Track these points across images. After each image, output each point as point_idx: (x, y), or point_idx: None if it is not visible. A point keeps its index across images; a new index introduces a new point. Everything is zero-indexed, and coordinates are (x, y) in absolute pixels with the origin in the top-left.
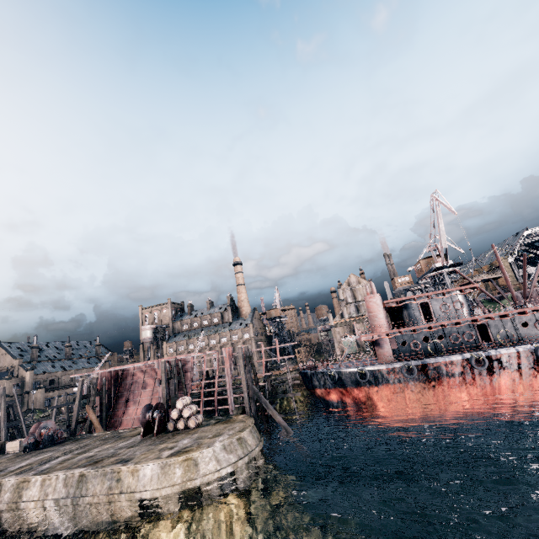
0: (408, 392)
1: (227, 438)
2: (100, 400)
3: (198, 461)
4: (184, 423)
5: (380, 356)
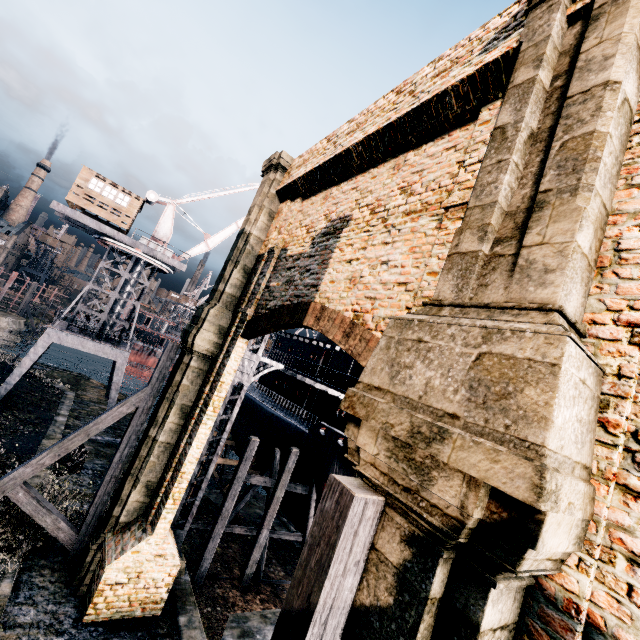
0: None
1: (16, 319)
2: None
3: (0, 320)
4: None
5: None
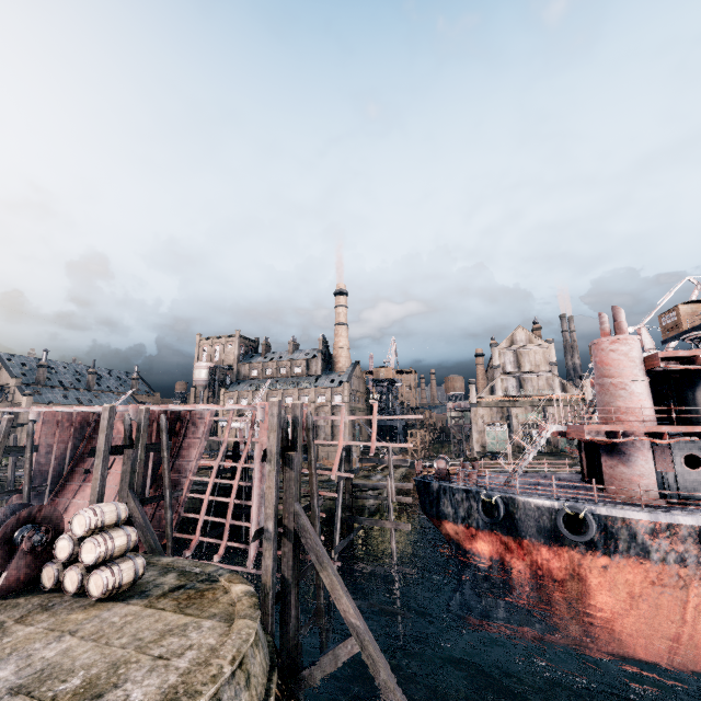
0: (698, 593)
1: None
2: (38, 460)
3: None
4: (79, 578)
5: (618, 482)
